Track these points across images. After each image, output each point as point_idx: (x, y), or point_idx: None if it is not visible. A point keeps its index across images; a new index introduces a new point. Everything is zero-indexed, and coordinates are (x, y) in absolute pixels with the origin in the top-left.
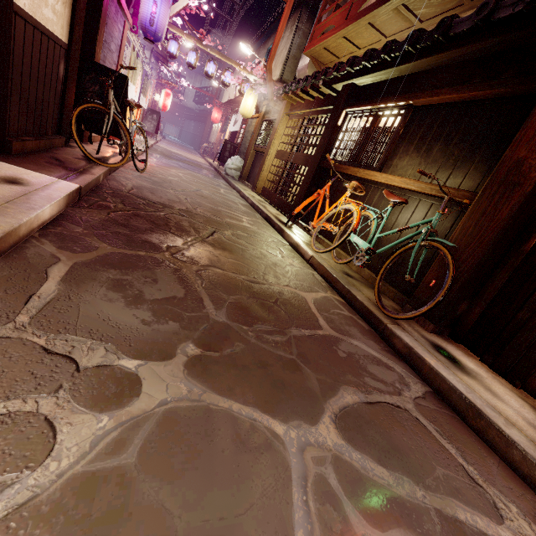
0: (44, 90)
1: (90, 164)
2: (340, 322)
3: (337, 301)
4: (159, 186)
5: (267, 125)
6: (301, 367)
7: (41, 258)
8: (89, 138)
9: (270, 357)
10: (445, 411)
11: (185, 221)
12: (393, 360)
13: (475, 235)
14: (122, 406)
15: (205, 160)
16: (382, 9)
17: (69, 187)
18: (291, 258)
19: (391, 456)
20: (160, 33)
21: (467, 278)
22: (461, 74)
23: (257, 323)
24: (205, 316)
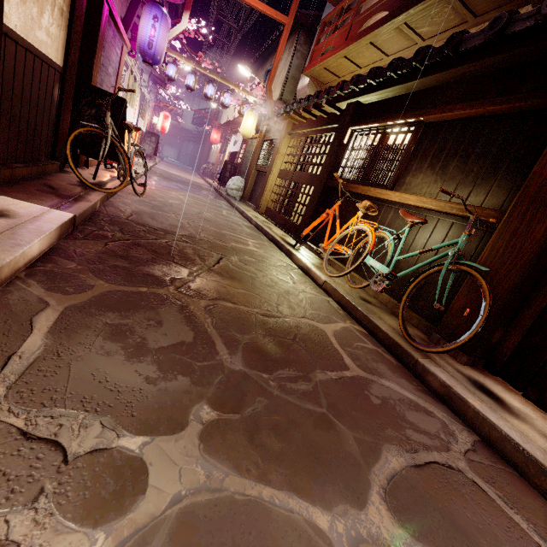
0: (37, 115)
1: (85, 190)
2: (366, 358)
3: (358, 332)
4: (160, 210)
5: (268, 144)
6: (335, 423)
7: (26, 304)
8: (85, 163)
9: (298, 413)
10: (500, 467)
11: (189, 248)
12: (430, 402)
13: (507, 257)
14: (123, 512)
15: (205, 181)
16: (383, 29)
17: (61, 217)
18: (303, 283)
19: (459, 545)
20: (159, 56)
21: (502, 304)
22: (474, 90)
23: (278, 368)
24: (219, 364)
